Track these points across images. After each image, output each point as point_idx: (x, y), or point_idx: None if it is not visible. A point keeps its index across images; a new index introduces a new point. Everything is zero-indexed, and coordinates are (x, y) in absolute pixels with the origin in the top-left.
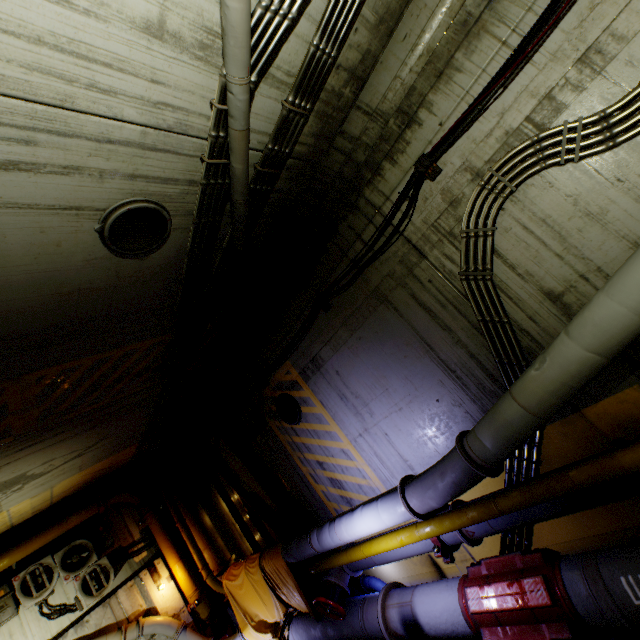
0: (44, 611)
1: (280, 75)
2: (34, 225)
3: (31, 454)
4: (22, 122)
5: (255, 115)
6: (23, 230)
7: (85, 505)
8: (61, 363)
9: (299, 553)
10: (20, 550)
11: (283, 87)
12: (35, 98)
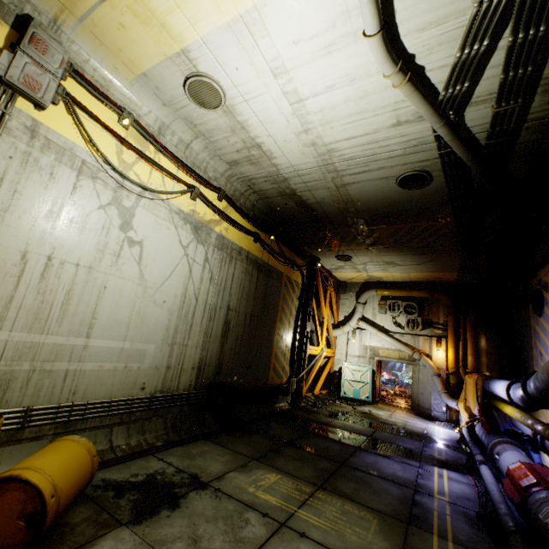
0: (393, 320)
1: (482, 98)
2: (373, 184)
3: (394, 255)
4: (363, 162)
5: (470, 121)
6: (371, 186)
7: (422, 290)
8: (396, 225)
9: (485, 384)
10: (392, 292)
11: (489, 100)
12: (365, 156)
